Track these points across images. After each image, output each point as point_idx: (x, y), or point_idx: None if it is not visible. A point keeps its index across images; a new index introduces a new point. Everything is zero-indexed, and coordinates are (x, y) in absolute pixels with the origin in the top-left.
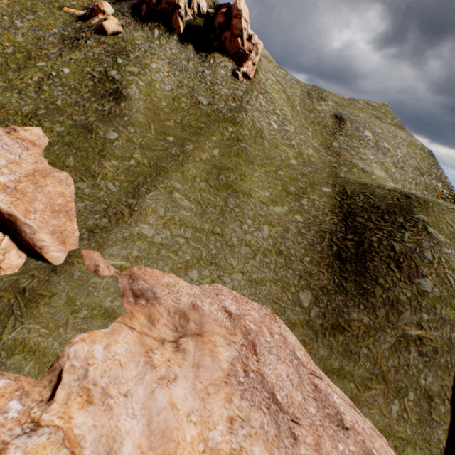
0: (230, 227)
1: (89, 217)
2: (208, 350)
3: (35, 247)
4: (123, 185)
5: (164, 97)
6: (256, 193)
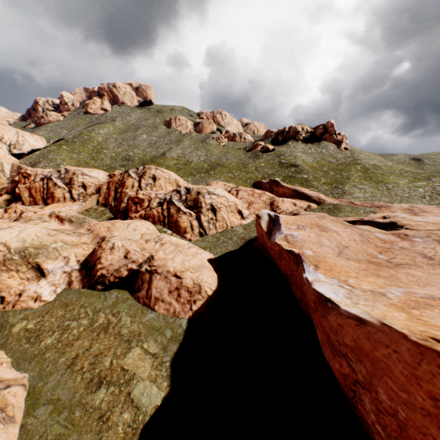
0: (398, 192)
1: (326, 195)
2: (435, 213)
3: (319, 199)
4: (328, 187)
5: (312, 163)
6: (399, 181)
